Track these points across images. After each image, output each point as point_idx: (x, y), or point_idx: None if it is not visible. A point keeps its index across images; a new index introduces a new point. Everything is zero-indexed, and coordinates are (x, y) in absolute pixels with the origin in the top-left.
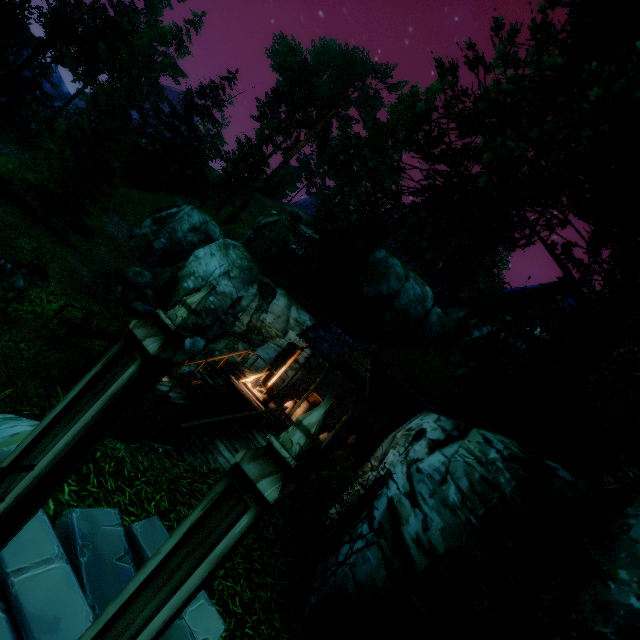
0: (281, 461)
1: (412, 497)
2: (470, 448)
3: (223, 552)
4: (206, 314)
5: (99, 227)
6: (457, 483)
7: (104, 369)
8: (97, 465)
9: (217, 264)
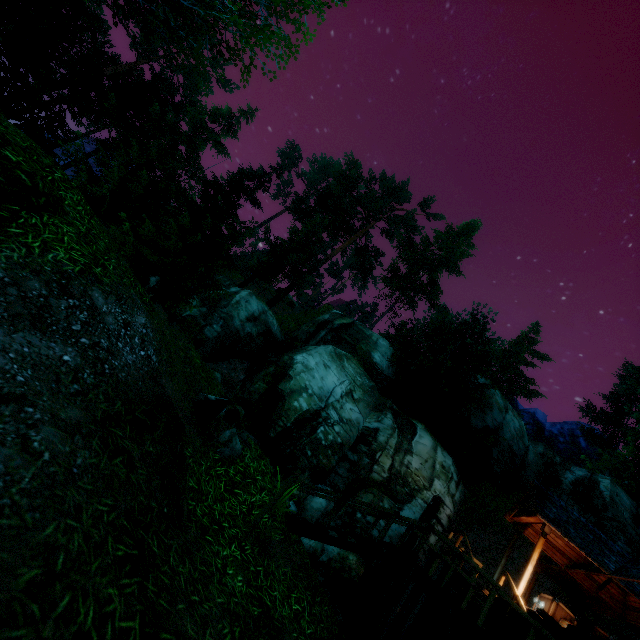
0: None
1: None
2: None
3: None
4: (332, 450)
5: None
6: None
7: None
8: None
9: (336, 380)
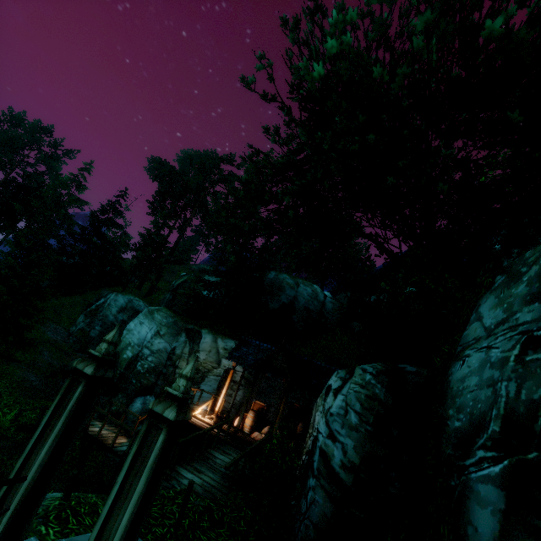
0: (175, 398)
1: (331, 436)
2: (356, 381)
3: (153, 461)
4: (149, 373)
5: (39, 337)
6: (354, 409)
7: (62, 398)
8: (73, 510)
9: (147, 329)
